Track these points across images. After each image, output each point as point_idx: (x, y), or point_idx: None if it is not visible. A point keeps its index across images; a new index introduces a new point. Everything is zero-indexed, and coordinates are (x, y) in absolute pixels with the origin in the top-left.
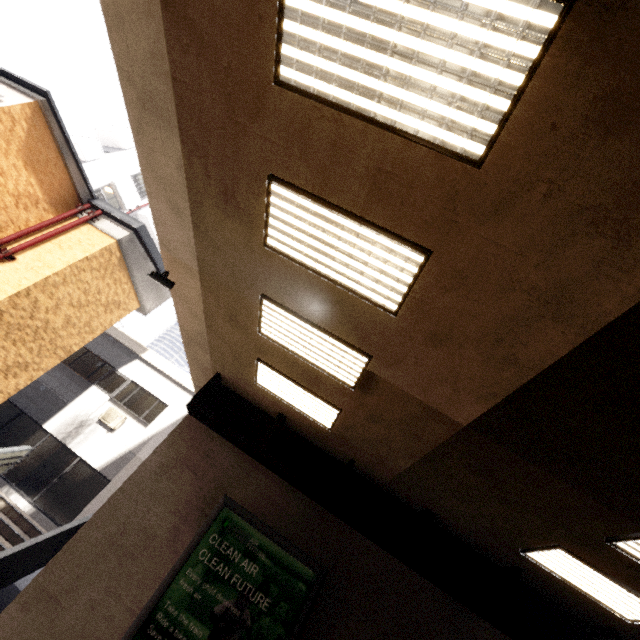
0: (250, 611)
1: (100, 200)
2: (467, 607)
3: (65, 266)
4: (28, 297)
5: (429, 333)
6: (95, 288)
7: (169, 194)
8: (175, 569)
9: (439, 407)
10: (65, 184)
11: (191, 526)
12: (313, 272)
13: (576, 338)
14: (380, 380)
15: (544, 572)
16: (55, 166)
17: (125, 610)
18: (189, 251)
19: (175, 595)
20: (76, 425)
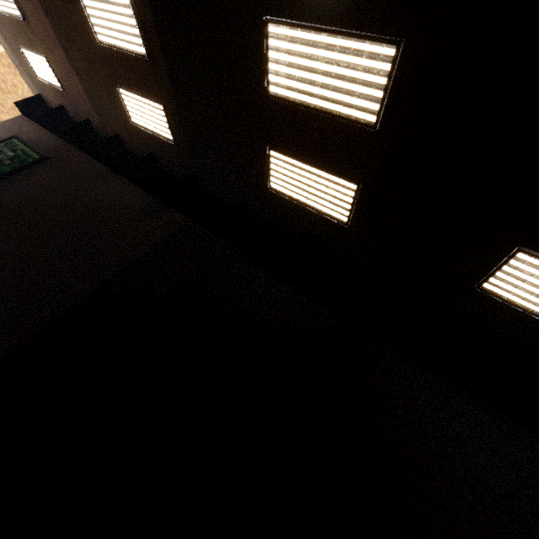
0: None
1: None
2: (117, 173)
3: None
4: None
5: None
6: (11, 82)
7: None
8: None
9: None
10: None
11: None
12: None
13: None
14: None
15: (151, 139)
16: None
17: None
18: None
19: None
20: None
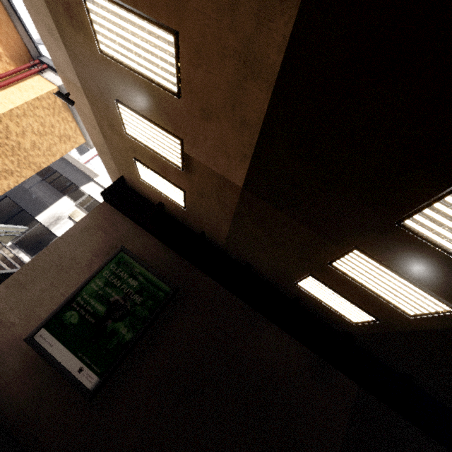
0: (130, 302)
1: (46, 57)
2: (262, 315)
3: (23, 103)
4: (1, 123)
5: (201, 110)
6: (49, 123)
7: (42, 18)
8: (89, 278)
9: (225, 175)
10: (18, 43)
11: (100, 260)
12: (129, 69)
13: (267, 92)
14: (193, 160)
15: (310, 298)
16: (7, 27)
17: (61, 295)
18: (71, 70)
19: (88, 291)
20: (55, 219)
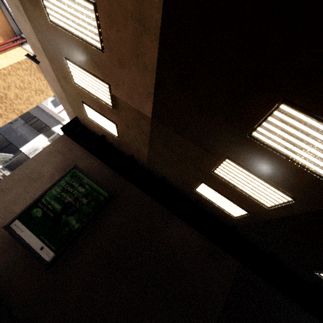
0: (79, 203)
1: None
2: (172, 213)
3: (8, 65)
4: None
5: (118, 60)
6: (27, 80)
7: None
8: (50, 186)
9: (140, 109)
10: (5, 24)
11: (59, 174)
12: (69, 33)
13: (156, 43)
14: (118, 99)
15: (205, 200)
16: None
17: (30, 197)
18: (34, 37)
19: (50, 194)
20: (33, 150)
